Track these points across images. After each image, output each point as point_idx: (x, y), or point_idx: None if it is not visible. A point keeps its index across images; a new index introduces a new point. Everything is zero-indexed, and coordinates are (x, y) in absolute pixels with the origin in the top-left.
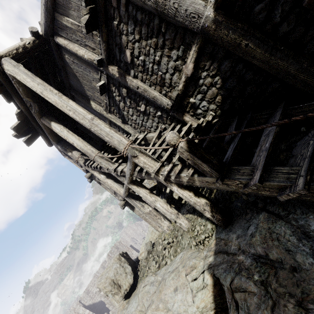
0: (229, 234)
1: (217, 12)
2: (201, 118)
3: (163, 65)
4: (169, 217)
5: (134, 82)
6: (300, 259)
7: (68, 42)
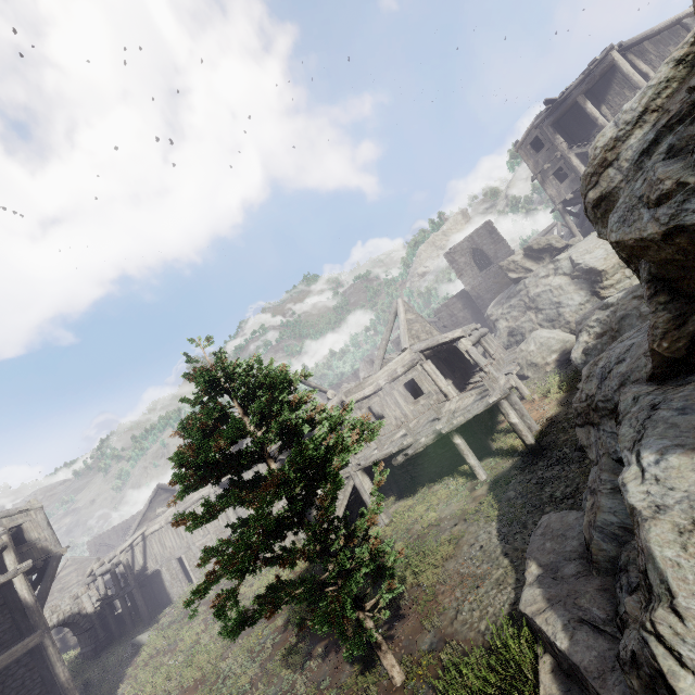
0: None
1: None
2: None
3: None
4: None
5: None
6: None
7: (636, 59)
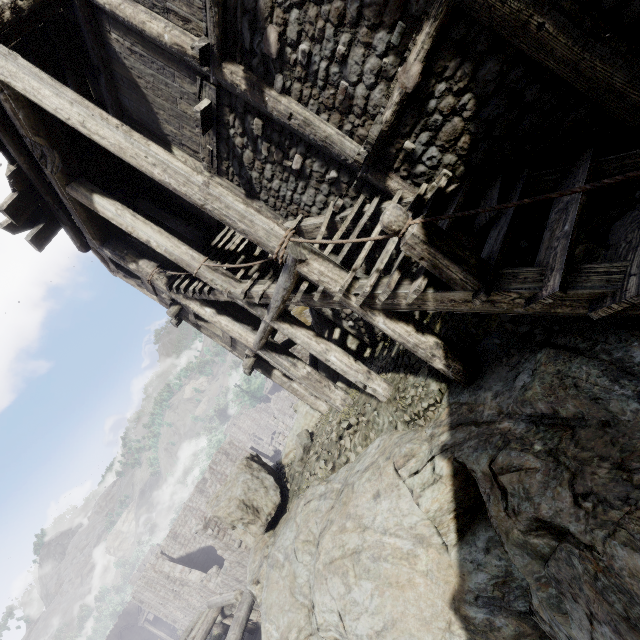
0: (479, 394)
1: None
2: (424, 183)
3: (353, 64)
4: (352, 378)
5: (282, 104)
6: (618, 407)
7: (121, 1)
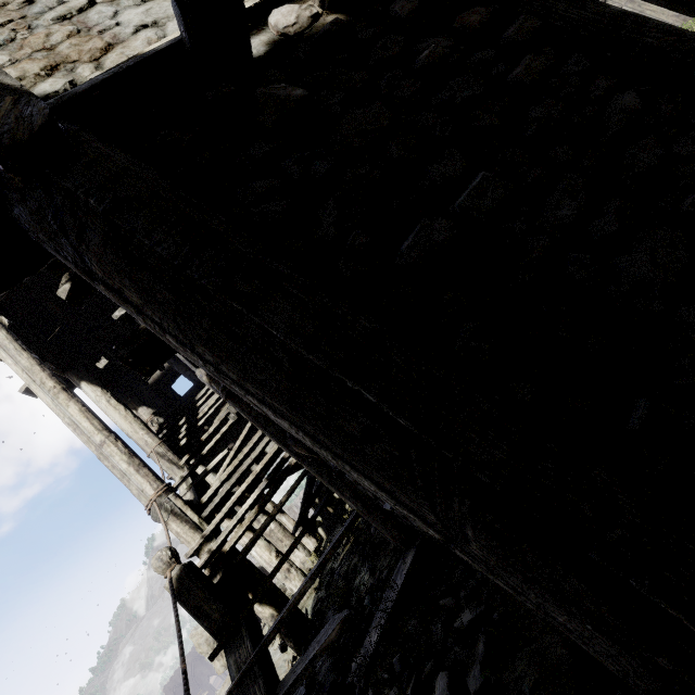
0: None
1: (211, 378)
2: None
3: None
4: None
5: None
6: None
7: None
